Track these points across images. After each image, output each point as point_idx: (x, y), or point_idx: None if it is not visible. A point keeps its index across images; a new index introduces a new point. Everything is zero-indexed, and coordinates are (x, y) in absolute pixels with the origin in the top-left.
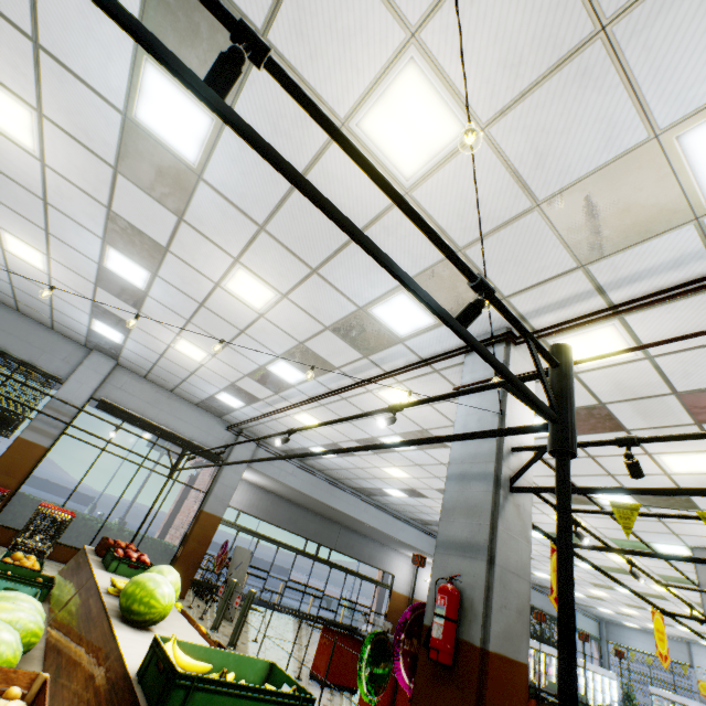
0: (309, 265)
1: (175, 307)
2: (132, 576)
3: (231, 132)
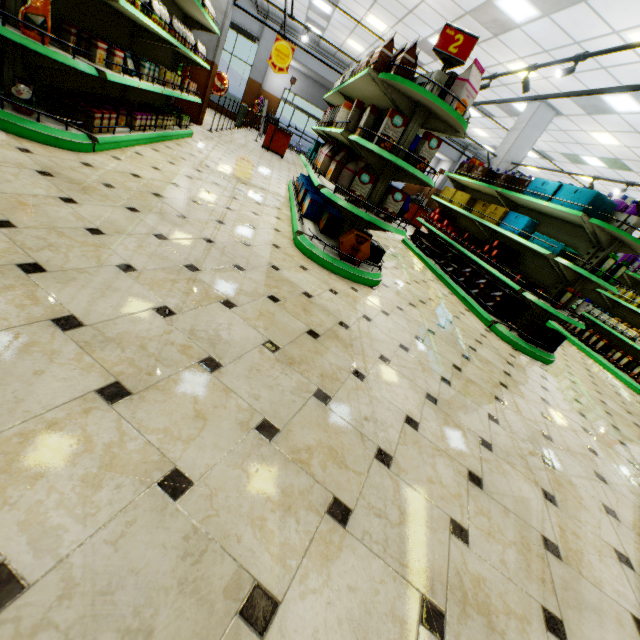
0: None
1: None
2: None
3: None
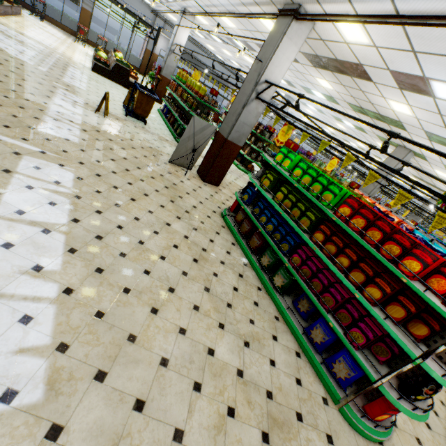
0: None
1: None
2: None
3: None
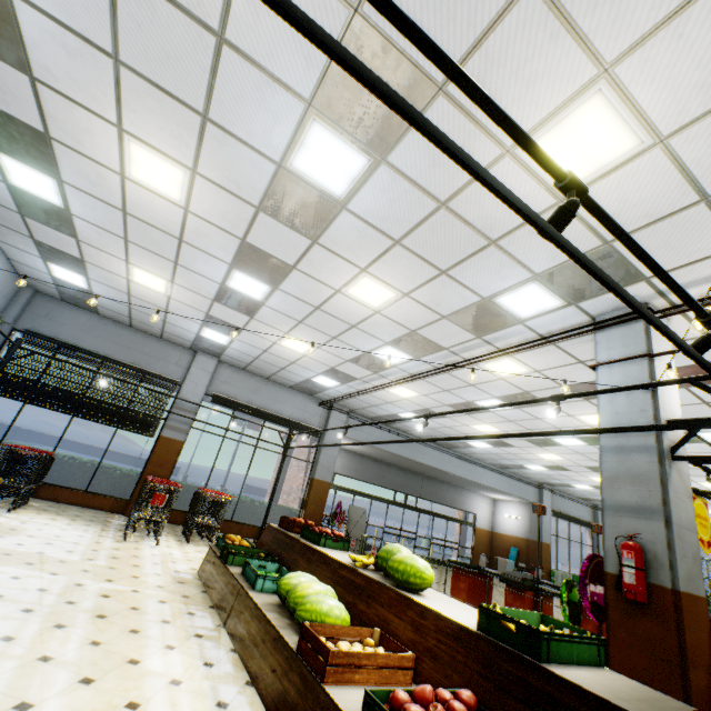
0: (439, 268)
1: (290, 312)
2: (336, 548)
3: (385, 169)
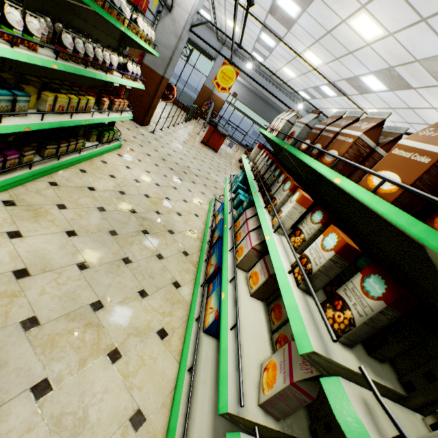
0: None
1: None
2: None
3: None
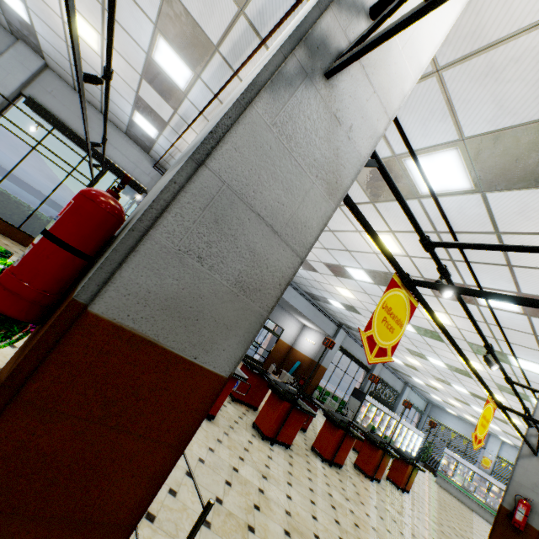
0: None
1: None
2: None
3: None
